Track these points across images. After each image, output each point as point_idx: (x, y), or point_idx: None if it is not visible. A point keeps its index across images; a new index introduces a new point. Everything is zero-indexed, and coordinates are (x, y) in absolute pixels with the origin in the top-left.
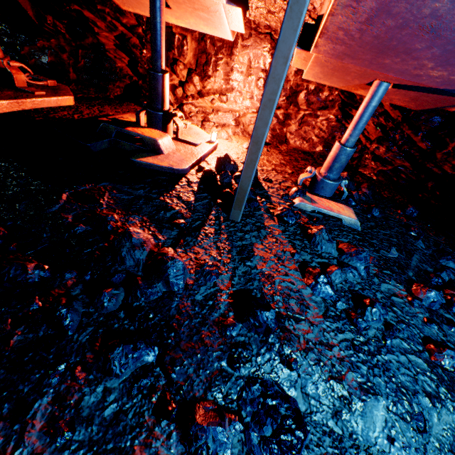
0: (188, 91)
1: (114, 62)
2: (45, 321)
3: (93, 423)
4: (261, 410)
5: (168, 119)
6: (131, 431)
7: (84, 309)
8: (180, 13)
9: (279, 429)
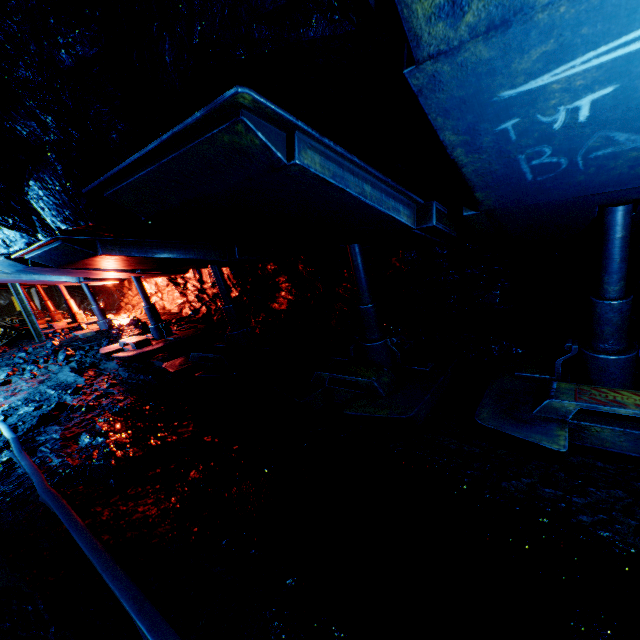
0: (129, 299)
1: (117, 296)
2: None
3: None
4: None
5: (76, 316)
6: None
7: None
8: None
9: None
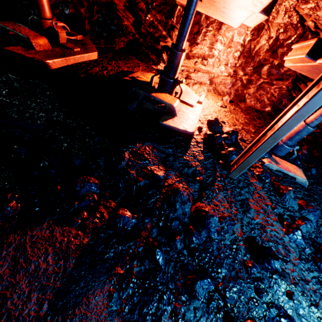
0: None
1: (122, 20)
2: (146, 257)
3: None
4: None
5: (175, 85)
6: None
7: (163, 248)
8: (207, 5)
9: None
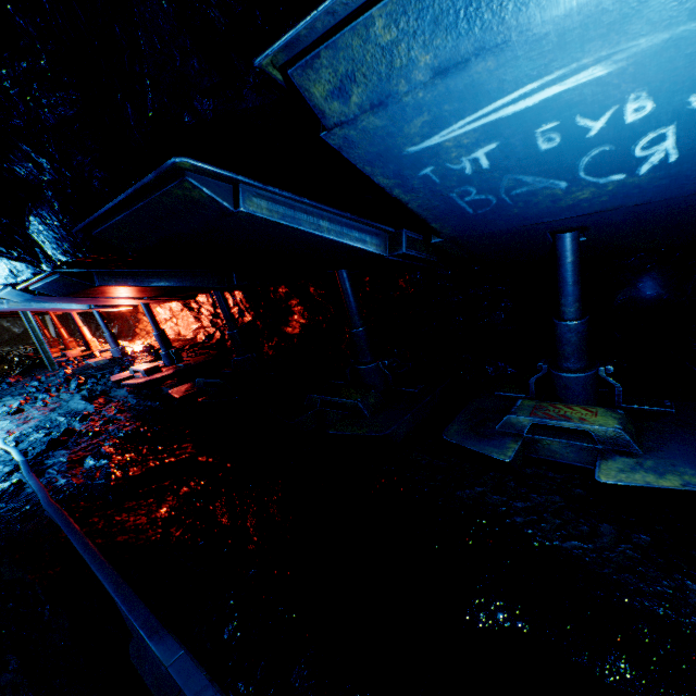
0: (144, 325)
1: (132, 322)
2: None
3: None
4: None
5: (89, 343)
6: None
7: None
8: None
9: None
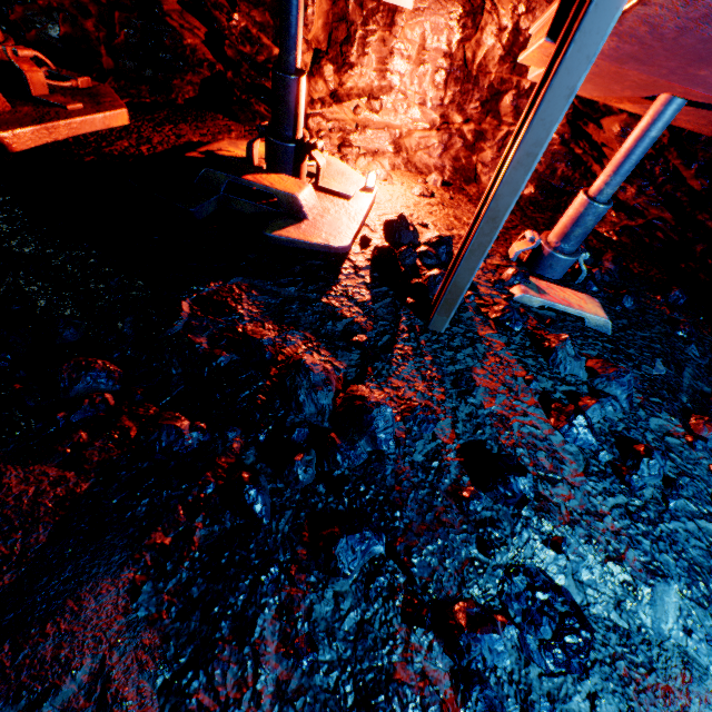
0: (314, 92)
1: (181, 36)
2: (227, 506)
3: (336, 638)
4: (532, 607)
5: (302, 155)
6: (384, 644)
7: (270, 485)
8: None
9: (559, 629)
